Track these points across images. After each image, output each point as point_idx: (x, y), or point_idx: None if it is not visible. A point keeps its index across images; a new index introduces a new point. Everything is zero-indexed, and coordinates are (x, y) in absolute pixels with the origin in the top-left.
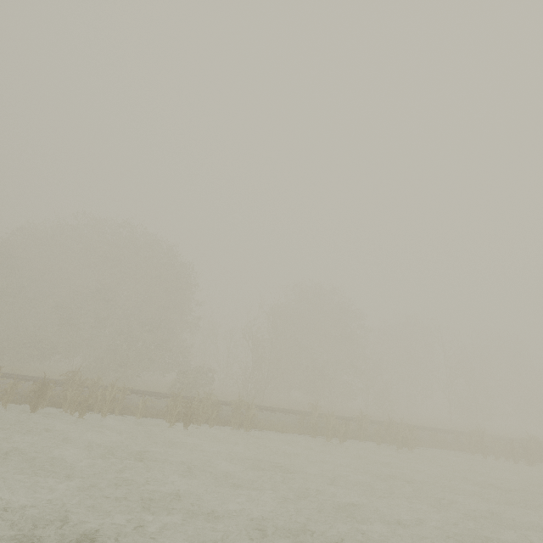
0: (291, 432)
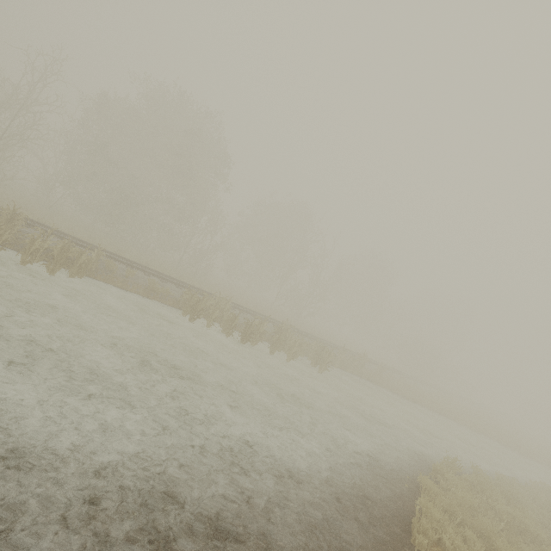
0: None
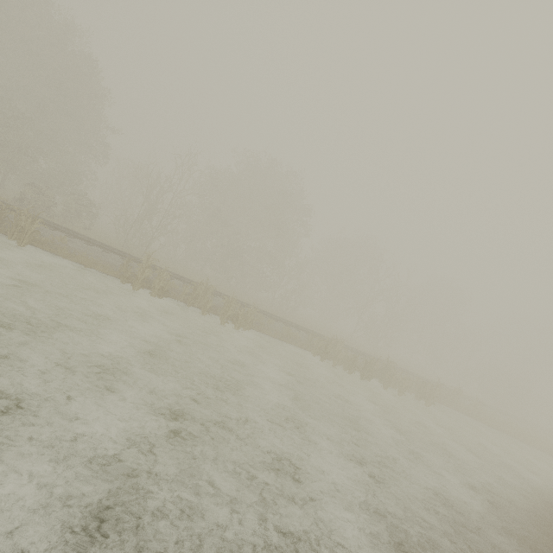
0: (98, 269)
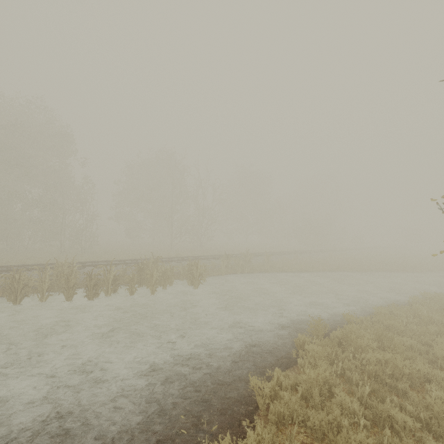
0: None
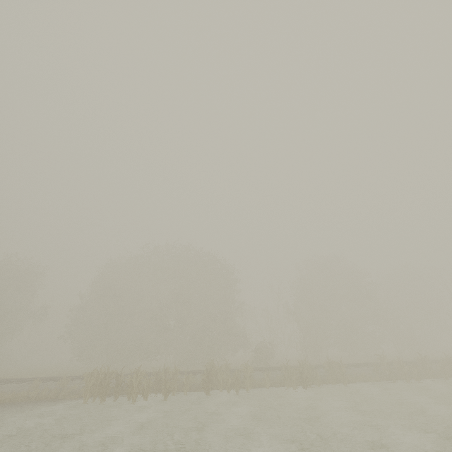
0: (374, 380)
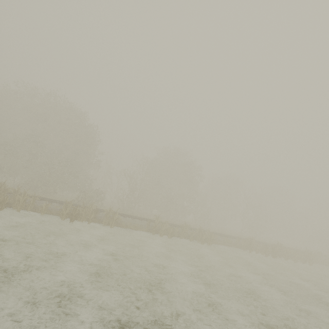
0: (140, 230)
